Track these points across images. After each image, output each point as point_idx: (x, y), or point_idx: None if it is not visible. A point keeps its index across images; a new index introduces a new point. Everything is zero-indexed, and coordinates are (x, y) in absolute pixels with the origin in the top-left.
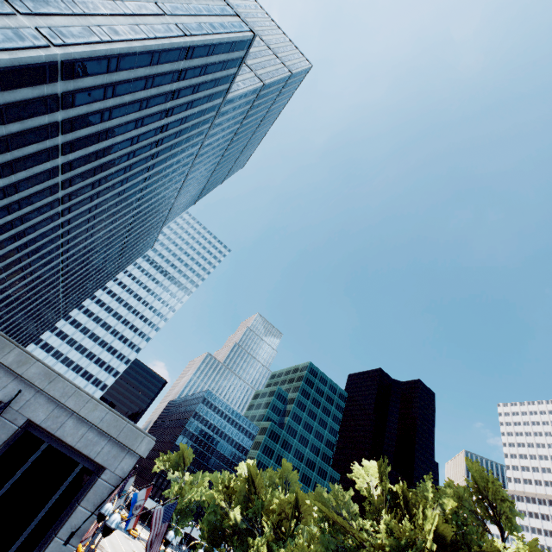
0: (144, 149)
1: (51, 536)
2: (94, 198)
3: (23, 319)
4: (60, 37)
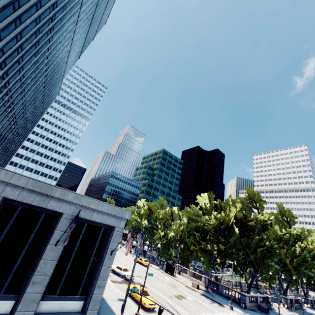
0: (44, 26)
1: (103, 253)
2: (21, 71)
3: None
4: None
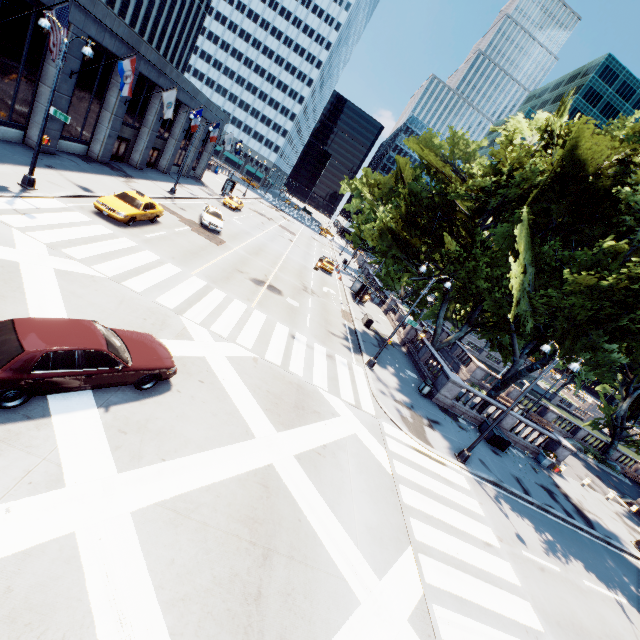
0: None
1: None
2: None
3: (149, 3)
4: None
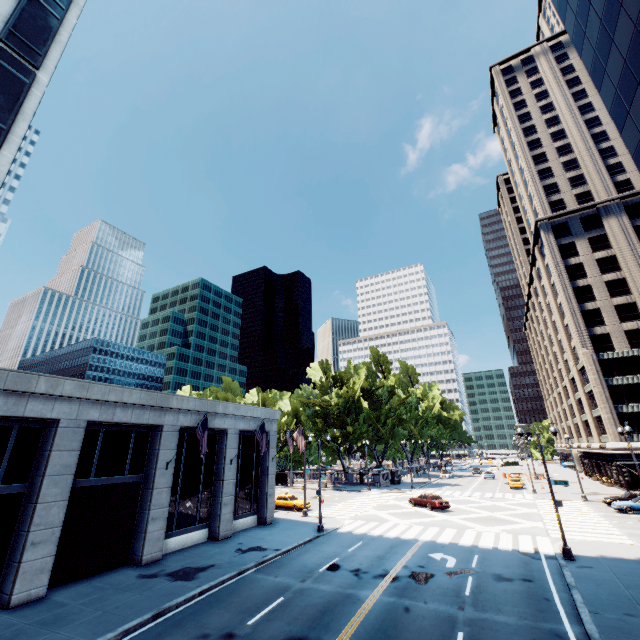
0: None
1: (263, 463)
2: None
3: None
4: (30, 45)
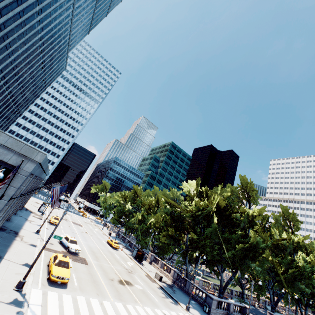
0: None
1: None
2: None
3: None
4: None
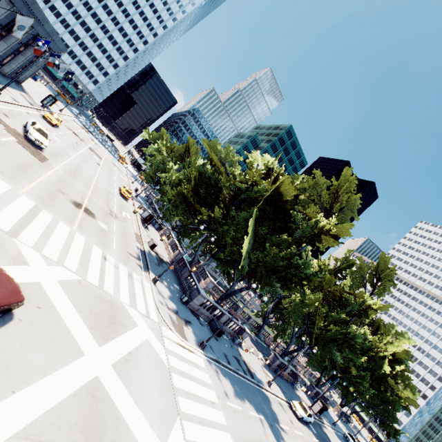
0: None
1: None
2: None
3: None
4: None
